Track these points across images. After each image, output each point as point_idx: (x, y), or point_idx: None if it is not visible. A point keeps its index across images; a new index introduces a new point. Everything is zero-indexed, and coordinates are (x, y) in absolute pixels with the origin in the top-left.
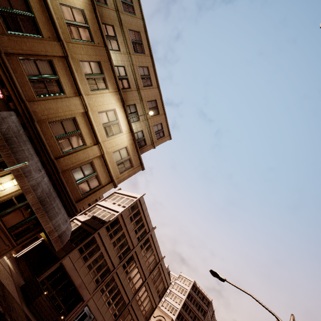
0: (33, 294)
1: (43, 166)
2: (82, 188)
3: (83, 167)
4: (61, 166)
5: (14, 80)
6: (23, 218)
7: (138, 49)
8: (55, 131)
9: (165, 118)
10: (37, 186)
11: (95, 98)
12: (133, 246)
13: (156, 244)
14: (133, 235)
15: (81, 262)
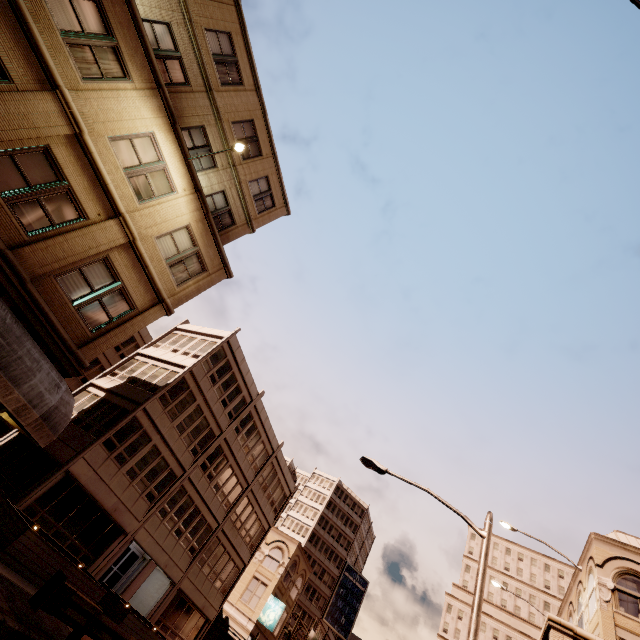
0: (6, 533)
1: None
2: (90, 316)
3: (85, 270)
4: (29, 266)
5: None
6: None
7: None
8: None
9: (275, 165)
10: None
11: (97, 101)
12: (221, 429)
13: (266, 423)
14: (218, 411)
15: (112, 466)
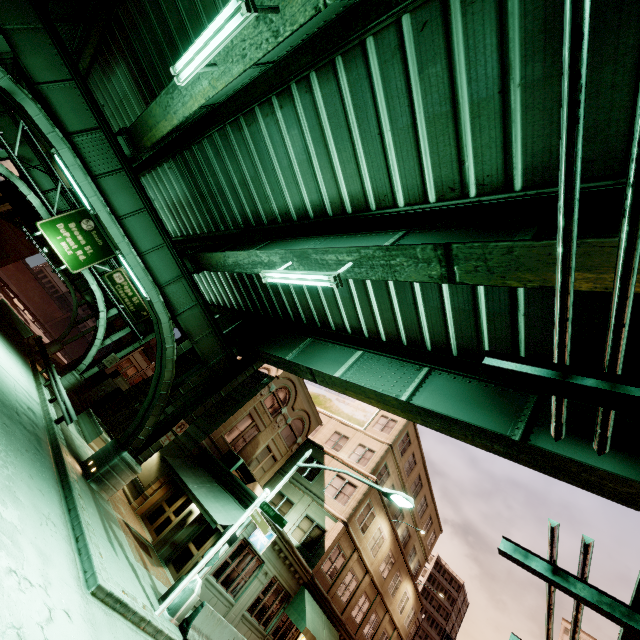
0: None
1: None
2: None
3: None
4: None
5: None
6: None
7: (417, 492)
8: None
9: (437, 519)
10: None
11: (395, 599)
12: None
13: None
14: None
15: None
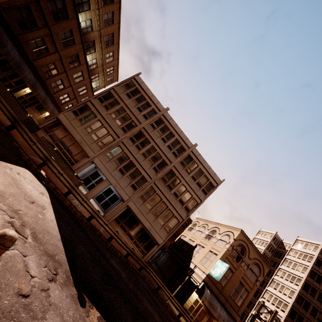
0: None
1: None
2: None
3: None
4: None
5: None
6: None
7: None
8: None
9: None
10: None
11: None
12: (139, 121)
13: (176, 128)
14: (136, 112)
15: (78, 123)
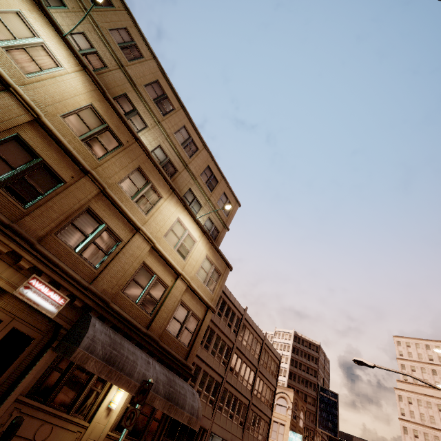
0: None
1: (141, 348)
2: (184, 339)
3: (175, 315)
4: (156, 332)
5: (66, 269)
6: (146, 419)
7: (165, 109)
8: (133, 296)
9: (225, 182)
10: (157, 385)
11: (153, 221)
12: (232, 342)
13: (253, 326)
14: (228, 332)
15: None
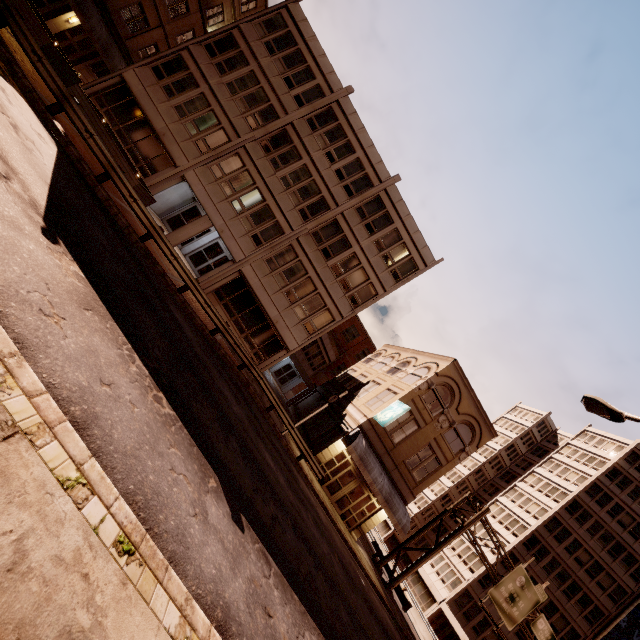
0: None
1: None
2: None
3: None
4: None
5: None
6: None
7: None
8: None
9: None
10: None
11: None
12: (284, 109)
13: (361, 135)
14: (280, 87)
15: (161, 94)
